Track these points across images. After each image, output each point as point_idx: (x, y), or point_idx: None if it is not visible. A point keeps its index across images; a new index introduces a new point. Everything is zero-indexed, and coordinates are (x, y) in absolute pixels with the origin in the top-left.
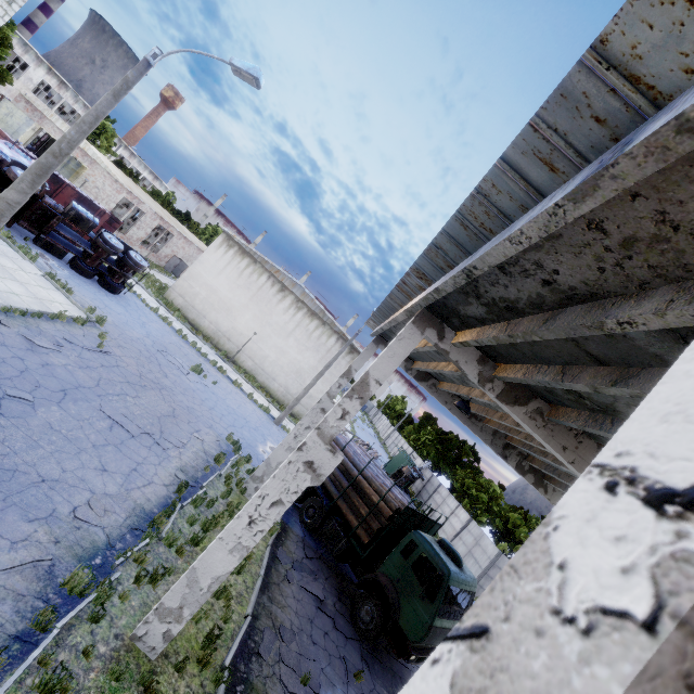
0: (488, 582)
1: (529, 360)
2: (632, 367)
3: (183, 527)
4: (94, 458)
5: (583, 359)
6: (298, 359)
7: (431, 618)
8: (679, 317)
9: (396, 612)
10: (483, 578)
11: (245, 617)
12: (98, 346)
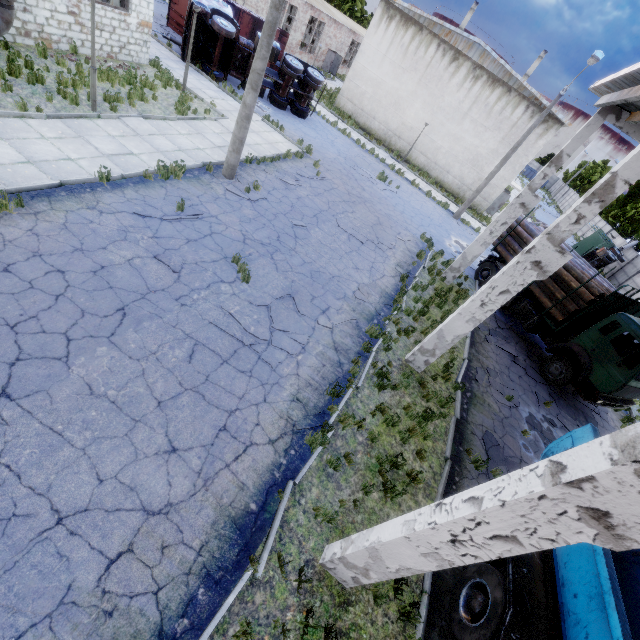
0: None
1: None
2: None
3: (411, 304)
4: (349, 261)
5: None
6: (475, 144)
7: (625, 380)
8: None
9: (587, 371)
10: None
11: (463, 360)
12: (316, 174)
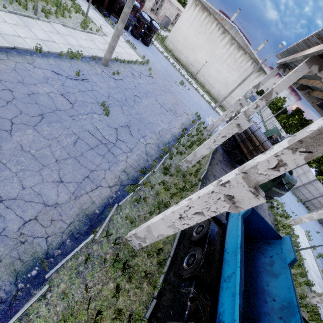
0: (303, 189)
1: None
2: None
3: (185, 142)
4: (159, 117)
5: None
6: (227, 76)
7: (271, 186)
8: None
9: None
10: (301, 187)
11: (205, 170)
12: (149, 74)
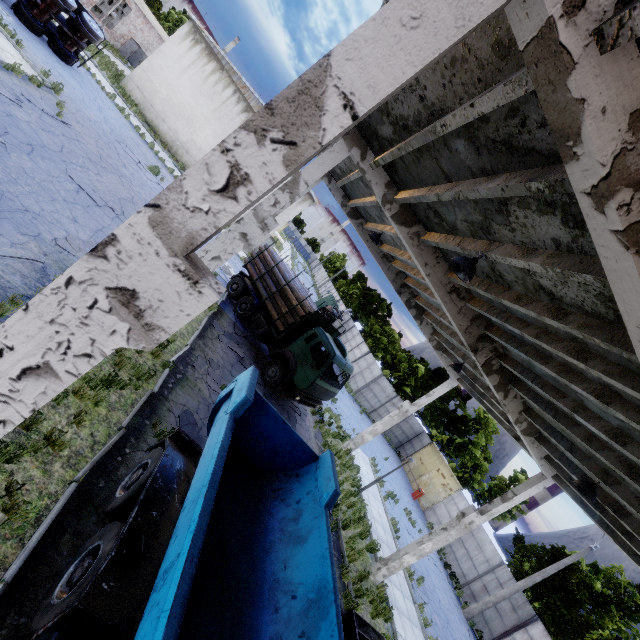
0: (368, 392)
1: (416, 184)
2: (461, 181)
3: None
4: (66, 209)
5: (441, 177)
6: None
7: (315, 378)
8: (460, 117)
9: (292, 372)
10: (365, 388)
11: (186, 346)
12: (57, 114)
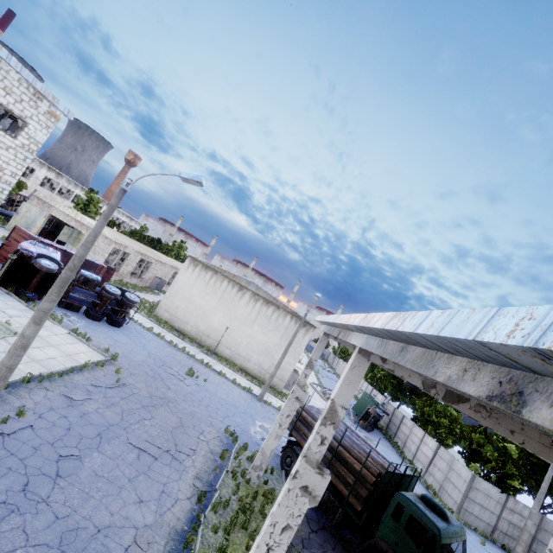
0: (471, 505)
1: None
2: None
3: (210, 537)
4: (131, 492)
5: None
6: (264, 340)
7: None
8: None
9: None
10: (465, 502)
11: None
12: (116, 381)
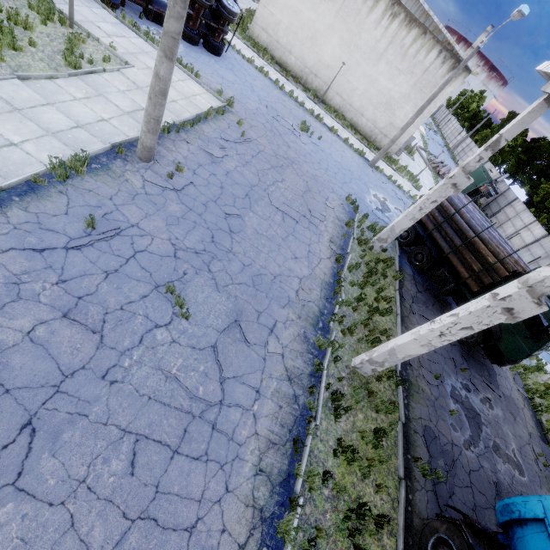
0: None
1: None
2: None
3: (348, 289)
4: (287, 249)
5: None
6: (388, 87)
7: (530, 351)
8: None
9: (497, 339)
10: None
11: None
12: (241, 136)
